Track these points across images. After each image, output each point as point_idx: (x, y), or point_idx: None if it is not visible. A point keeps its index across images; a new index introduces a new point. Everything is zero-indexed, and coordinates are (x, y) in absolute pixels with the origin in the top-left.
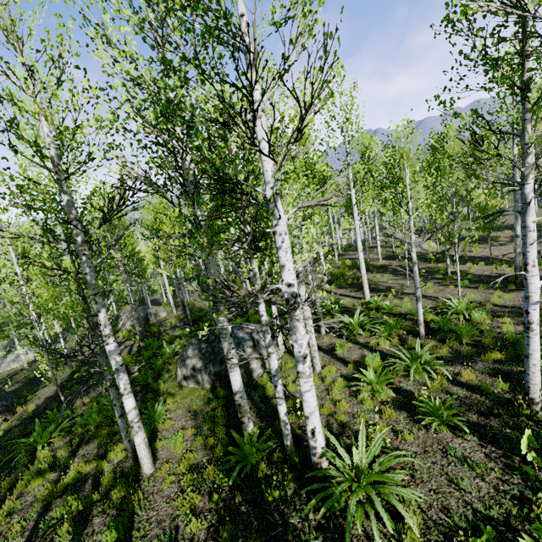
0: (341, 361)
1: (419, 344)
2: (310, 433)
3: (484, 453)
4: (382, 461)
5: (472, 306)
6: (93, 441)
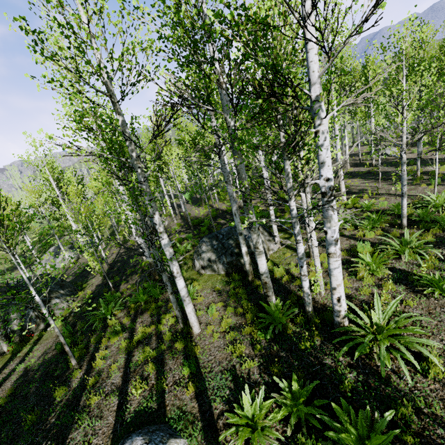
0: None
1: (408, 232)
2: (336, 300)
3: None
4: (397, 320)
5: None
6: (145, 313)
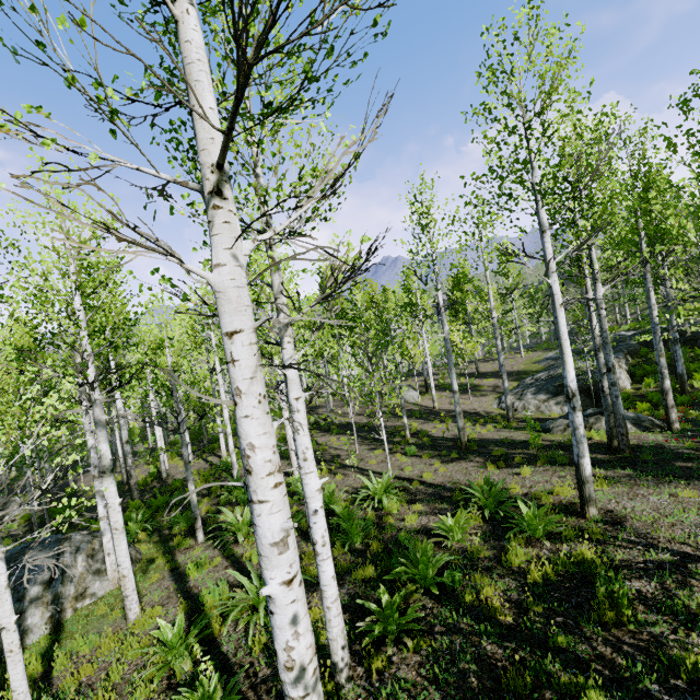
0: (183, 595)
1: None
2: None
3: None
4: None
5: (391, 488)
6: None
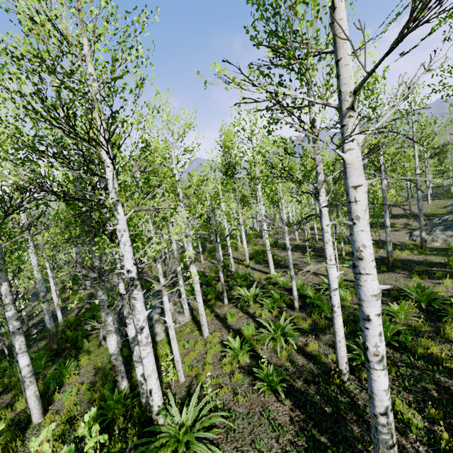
0: (228, 328)
1: (284, 317)
2: (148, 393)
3: (290, 416)
4: (203, 420)
5: (343, 285)
6: (12, 391)
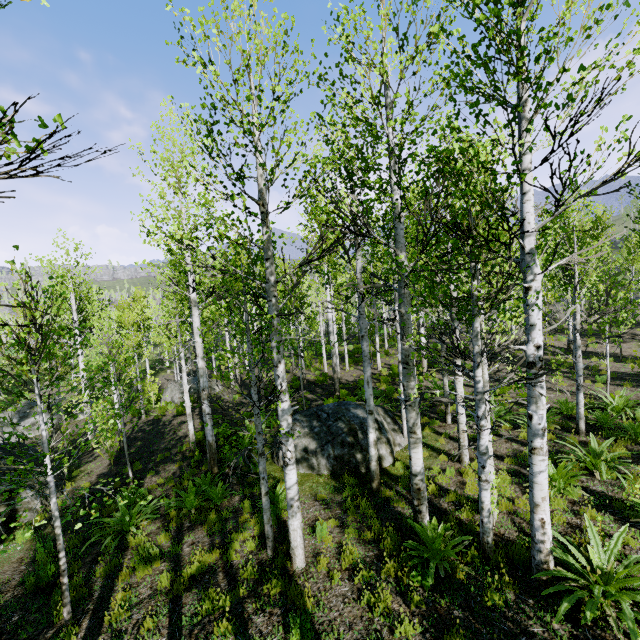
0: None
1: (595, 439)
2: (539, 523)
3: None
4: (627, 564)
5: (631, 404)
6: (198, 528)
